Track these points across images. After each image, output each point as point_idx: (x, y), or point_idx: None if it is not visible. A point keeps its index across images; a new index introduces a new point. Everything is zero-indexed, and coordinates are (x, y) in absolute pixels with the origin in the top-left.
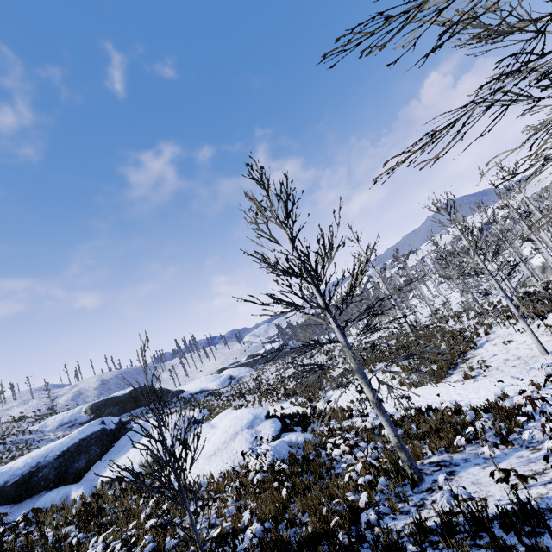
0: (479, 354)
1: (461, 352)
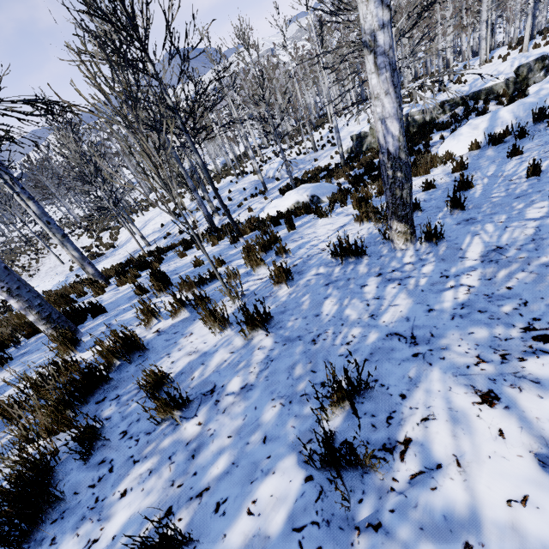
0: (45, 263)
1: (25, 266)
